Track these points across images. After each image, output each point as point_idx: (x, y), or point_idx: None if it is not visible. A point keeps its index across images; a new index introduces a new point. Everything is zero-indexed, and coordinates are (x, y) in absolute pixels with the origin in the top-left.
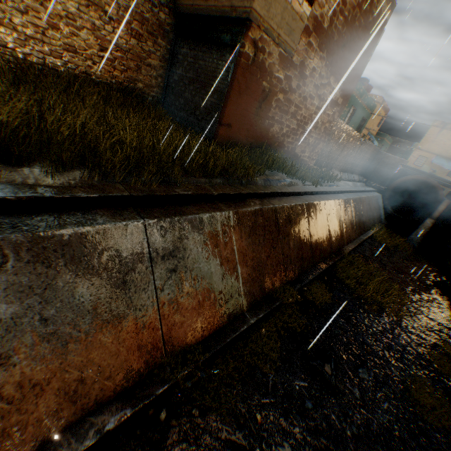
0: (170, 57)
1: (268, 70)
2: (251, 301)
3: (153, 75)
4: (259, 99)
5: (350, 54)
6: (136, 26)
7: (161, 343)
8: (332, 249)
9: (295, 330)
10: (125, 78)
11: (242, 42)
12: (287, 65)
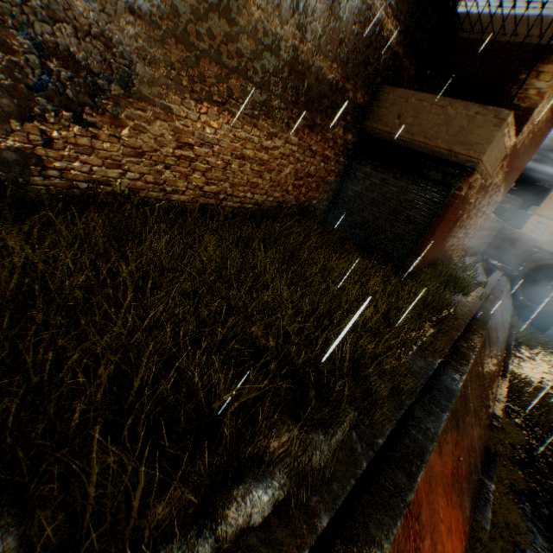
0: (345, 171)
1: (466, 199)
2: (480, 461)
3: (327, 190)
4: (450, 225)
5: (522, 158)
6: (327, 150)
7: (461, 534)
8: (498, 368)
9: (515, 486)
10: (305, 198)
11: (458, 184)
12: (480, 189)
